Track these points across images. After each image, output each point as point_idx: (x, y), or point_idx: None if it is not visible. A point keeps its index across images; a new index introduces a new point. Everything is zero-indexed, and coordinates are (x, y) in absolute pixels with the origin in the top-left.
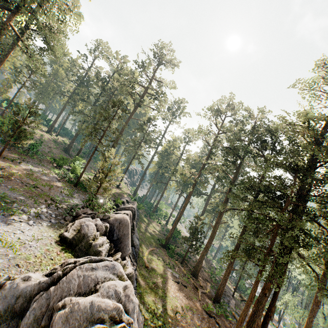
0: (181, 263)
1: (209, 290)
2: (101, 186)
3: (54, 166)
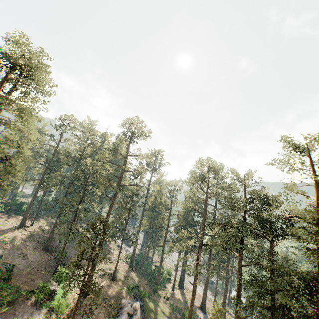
0: None
1: None
2: None
3: (33, 302)
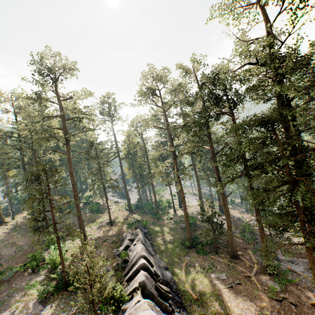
0: (216, 253)
1: (256, 260)
2: (93, 299)
3: (31, 272)
